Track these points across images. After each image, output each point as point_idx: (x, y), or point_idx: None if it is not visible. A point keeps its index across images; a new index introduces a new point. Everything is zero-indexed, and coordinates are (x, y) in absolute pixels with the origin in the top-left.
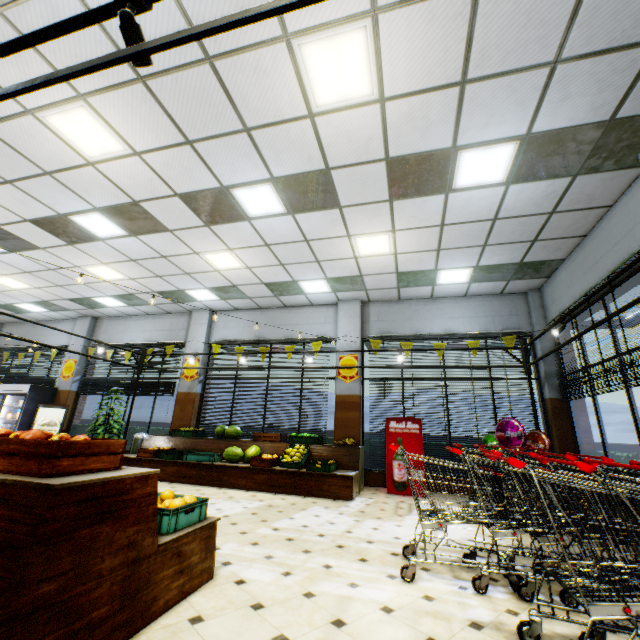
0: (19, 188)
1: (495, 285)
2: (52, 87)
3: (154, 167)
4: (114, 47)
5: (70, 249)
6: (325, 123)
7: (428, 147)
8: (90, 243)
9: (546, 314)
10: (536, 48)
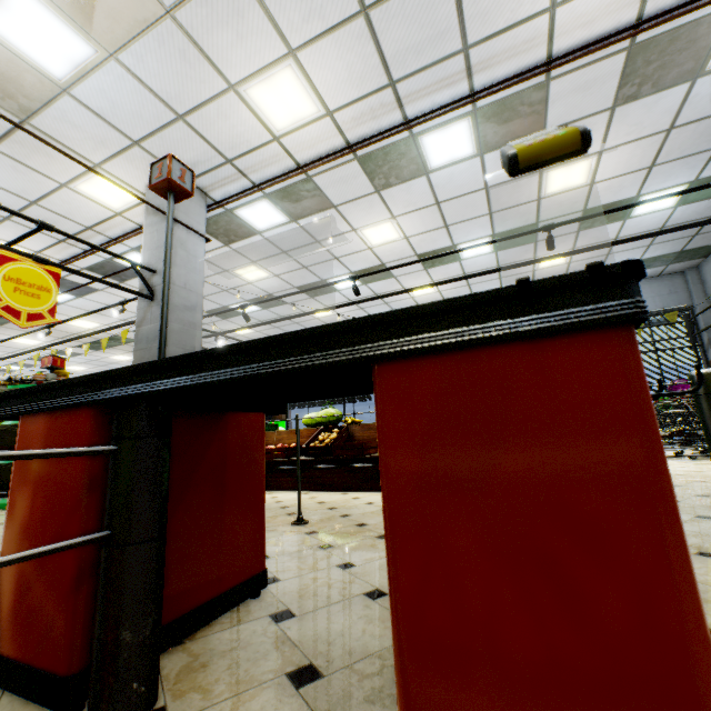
0: (308, 269)
1: (654, 270)
2: (379, 216)
3: (412, 243)
4: (432, 193)
5: (308, 301)
6: (547, 201)
7: (617, 199)
8: (327, 294)
9: (705, 289)
10: (705, 144)
